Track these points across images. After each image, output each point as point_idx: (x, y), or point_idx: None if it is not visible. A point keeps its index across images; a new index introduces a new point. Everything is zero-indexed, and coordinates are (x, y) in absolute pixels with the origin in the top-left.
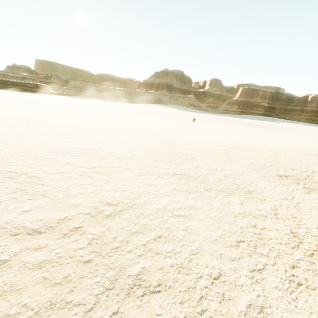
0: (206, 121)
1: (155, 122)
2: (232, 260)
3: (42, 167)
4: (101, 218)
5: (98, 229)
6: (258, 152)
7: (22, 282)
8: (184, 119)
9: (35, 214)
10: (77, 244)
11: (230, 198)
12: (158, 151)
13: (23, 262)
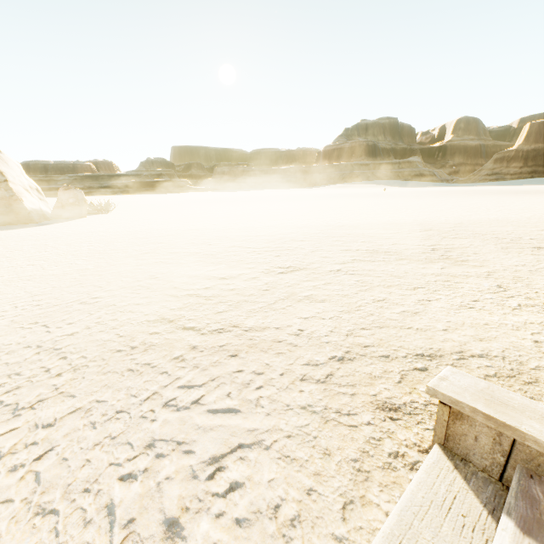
0: (441, 197)
1: (343, 207)
2: (401, 295)
3: (212, 249)
4: (273, 274)
5: (272, 279)
6: (521, 226)
7: (224, 294)
8: (396, 198)
9: (218, 272)
10: (256, 284)
11: (429, 264)
12: (340, 234)
13: (220, 288)
